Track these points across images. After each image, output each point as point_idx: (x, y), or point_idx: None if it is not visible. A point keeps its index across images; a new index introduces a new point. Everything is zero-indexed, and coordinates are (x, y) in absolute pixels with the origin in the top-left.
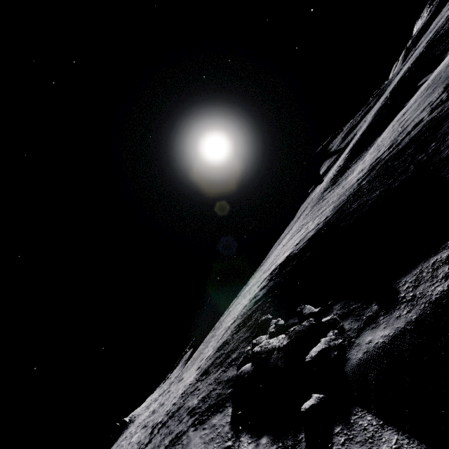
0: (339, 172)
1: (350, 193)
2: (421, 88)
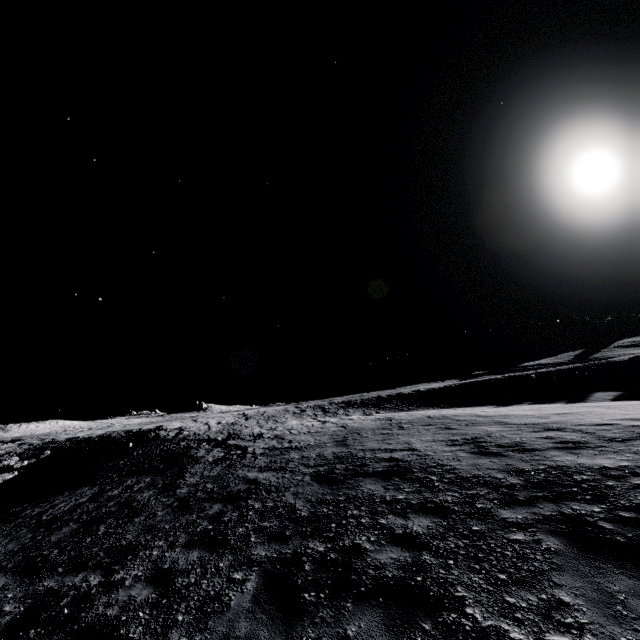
0: (385, 398)
1: (195, 438)
2: (542, 405)
